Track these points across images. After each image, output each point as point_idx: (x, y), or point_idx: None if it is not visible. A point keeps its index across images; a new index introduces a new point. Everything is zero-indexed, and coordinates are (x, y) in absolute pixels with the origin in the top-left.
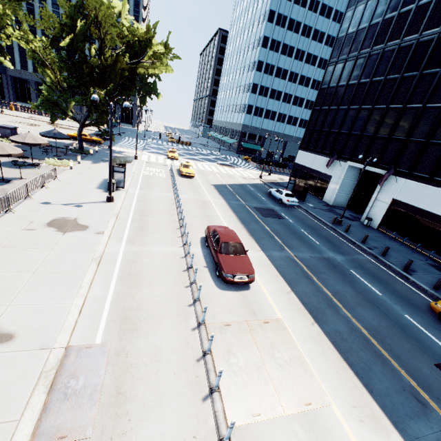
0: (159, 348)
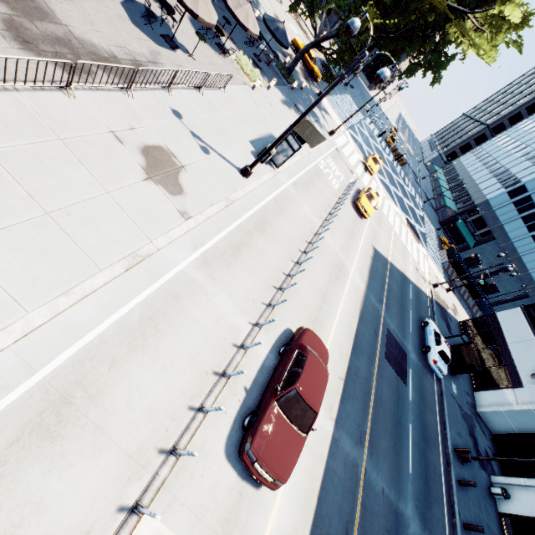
0: (43, 508)
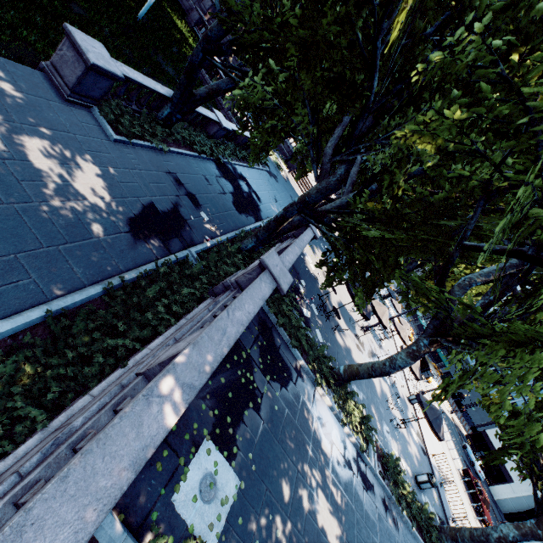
0: None
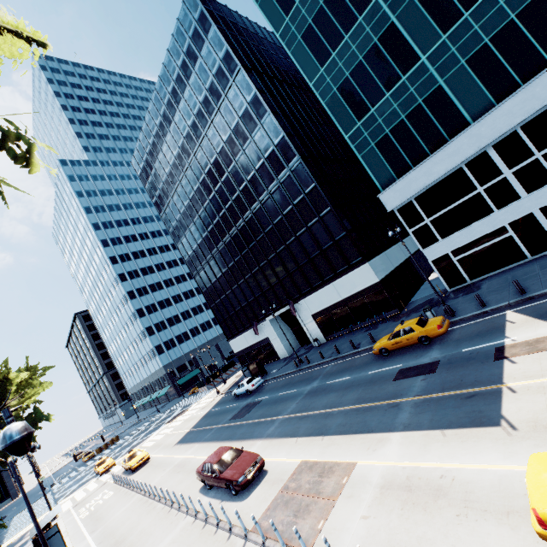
0: None
